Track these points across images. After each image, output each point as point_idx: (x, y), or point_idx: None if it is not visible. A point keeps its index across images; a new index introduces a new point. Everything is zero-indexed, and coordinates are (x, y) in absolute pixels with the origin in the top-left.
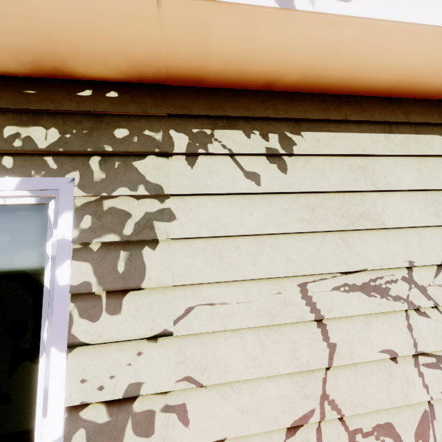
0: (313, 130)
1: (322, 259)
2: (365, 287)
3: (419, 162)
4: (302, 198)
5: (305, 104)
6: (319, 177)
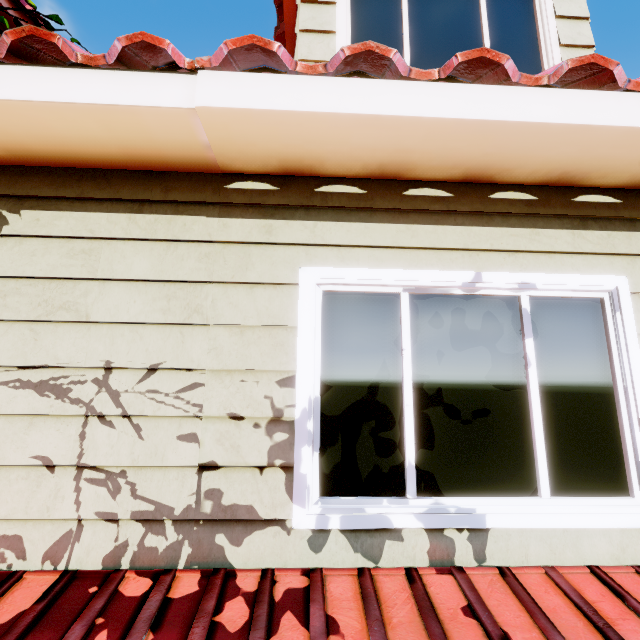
0: (38, 208)
1: None
2: (41, 385)
3: (167, 248)
4: None
5: (36, 180)
6: (25, 261)
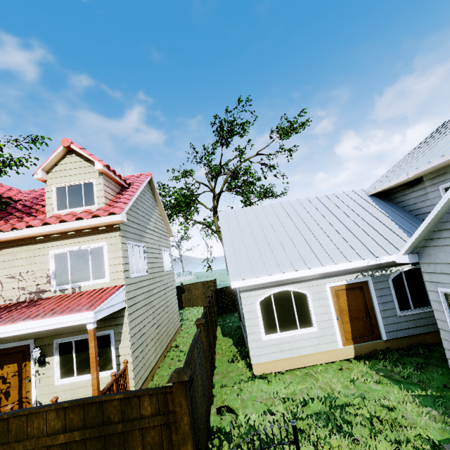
0: (5, 249)
1: (3, 273)
2: (11, 277)
3: (27, 252)
4: (1, 262)
5: (4, 244)
6: (5, 258)
